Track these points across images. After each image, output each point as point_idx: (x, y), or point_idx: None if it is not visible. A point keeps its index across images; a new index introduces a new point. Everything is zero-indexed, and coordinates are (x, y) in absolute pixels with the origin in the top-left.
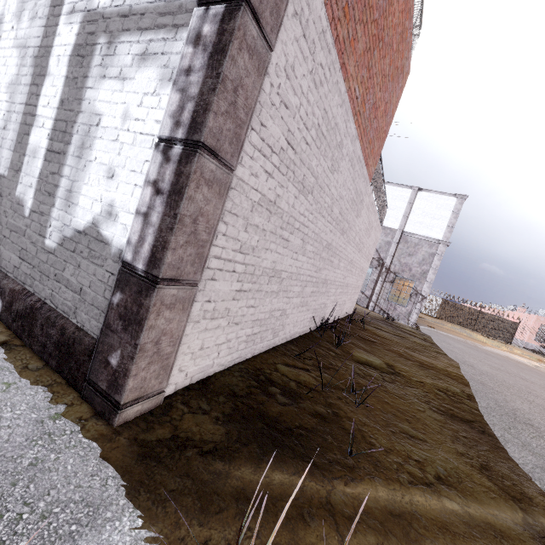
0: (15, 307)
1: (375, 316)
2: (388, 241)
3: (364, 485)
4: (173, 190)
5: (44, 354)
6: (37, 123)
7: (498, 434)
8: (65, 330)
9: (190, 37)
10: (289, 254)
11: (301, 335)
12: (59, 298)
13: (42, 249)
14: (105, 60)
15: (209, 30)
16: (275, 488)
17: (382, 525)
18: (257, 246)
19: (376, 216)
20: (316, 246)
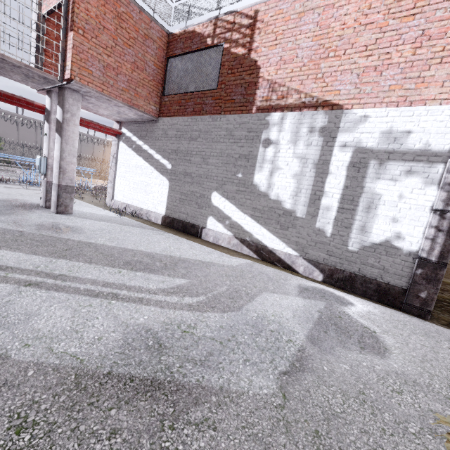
0: (336, 276)
1: None
2: None
3: None
4: (449, 230)
5: (366, 295)
6: (326, 195)
7: None
8: (380, 285)
9: (448, 170)
10: None
11: None
12: (366, 271)
13: (346, 251)
14: (378, 171)
15: None
16: None
17: None
18: None
19: None
20: None
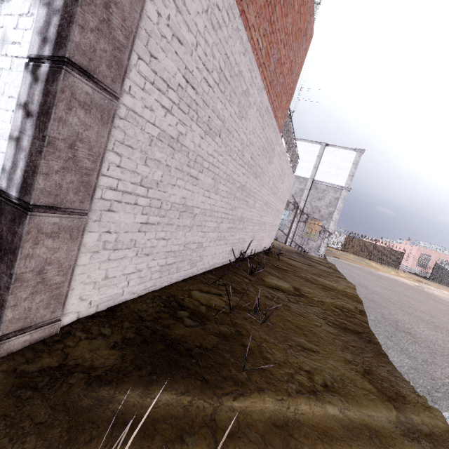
0: None
1: (290, 249)
2: (302, 188)
3: (253, 399)
4: (41, 111)
5: None
6: None
7: (382, 342)
8: None
9: None
10: (200, 191)
11: (221, 265)
12: None
13: None
14: None
15: None
16: (159, 410)
17: (263, 438)
18: (162, 181)
19: (289, 165)
20: (229, 186)
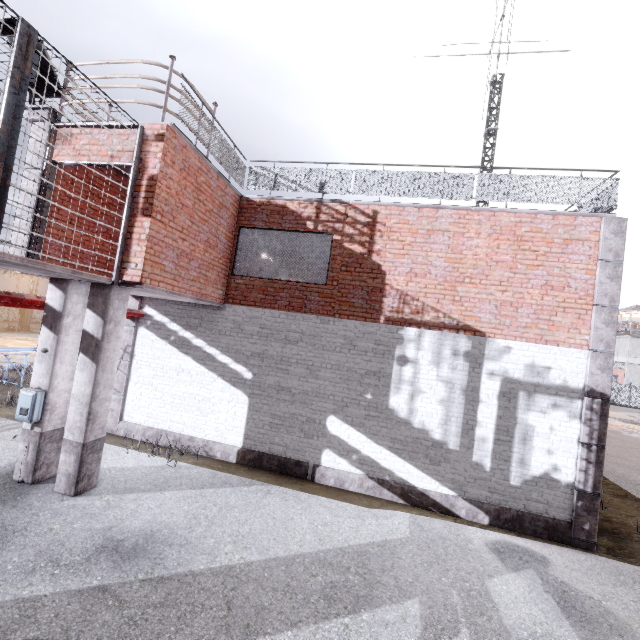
0: (503, 517)
1: None
2: None
3: None
4: (597, 462)
5: (536, 534)
6: (480, 425)
7: (639, 498)
8: (548, 521)
9: (587, 407)
10: None
11: None
12: (531, 507)
13: (508, 486)
14: (527, 402)
15: (596, 407)
16: None
17: None
18: None
19: None
20: None
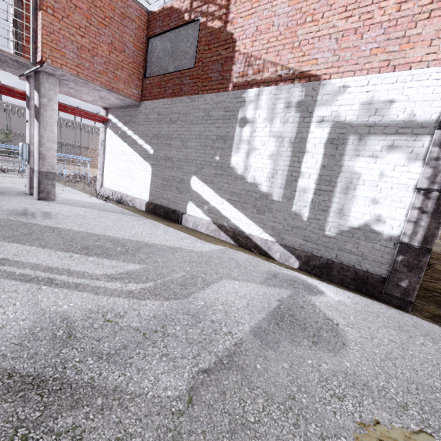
0: (312, 263)
1: None
2: None
3: None
4: (435, 211)
5: (343, 283)
6: (303, 176)
7: None
8: (358, 273)
9: (435, 143)
10: None
11: None
12: (344, 258)
13: (323, 236)
14: (357, 147)
15: None
16: None
17: None
18: None
19: None
20: None
